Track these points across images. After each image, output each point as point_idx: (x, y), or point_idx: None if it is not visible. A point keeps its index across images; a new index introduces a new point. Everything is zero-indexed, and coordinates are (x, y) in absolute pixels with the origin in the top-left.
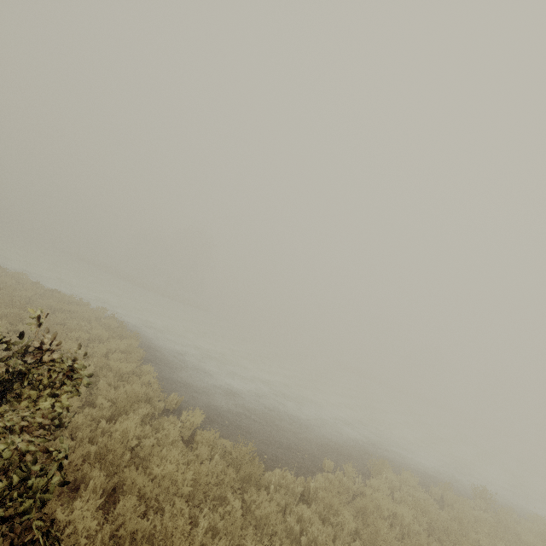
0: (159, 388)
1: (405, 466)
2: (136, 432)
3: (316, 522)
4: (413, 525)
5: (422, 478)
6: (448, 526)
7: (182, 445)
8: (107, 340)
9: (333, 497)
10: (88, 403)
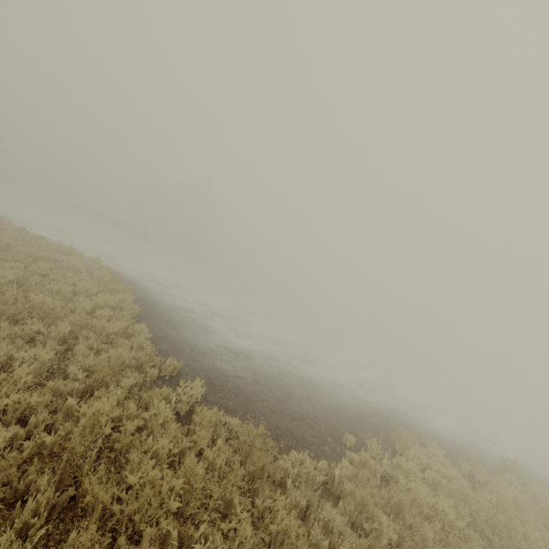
0: (156, 350)
1: (426, 434)
2: (112, 414)
3: (348, 533)
4: (456, 520)
5: (445, 447)
6: (490, 516)
7: (174, 430)
8: (96, 294)
9: (367, 495)
10: (60, 371)
